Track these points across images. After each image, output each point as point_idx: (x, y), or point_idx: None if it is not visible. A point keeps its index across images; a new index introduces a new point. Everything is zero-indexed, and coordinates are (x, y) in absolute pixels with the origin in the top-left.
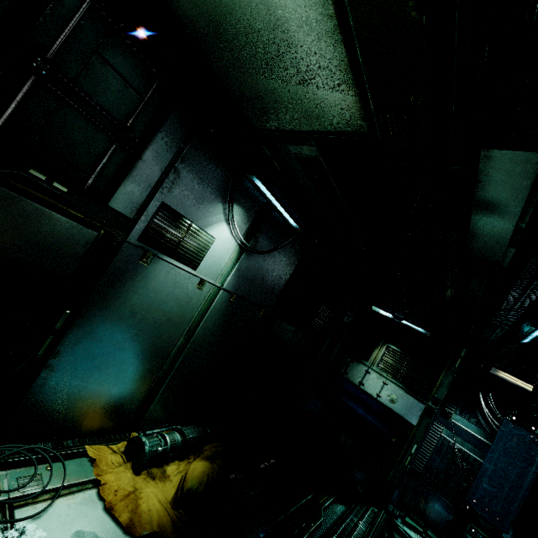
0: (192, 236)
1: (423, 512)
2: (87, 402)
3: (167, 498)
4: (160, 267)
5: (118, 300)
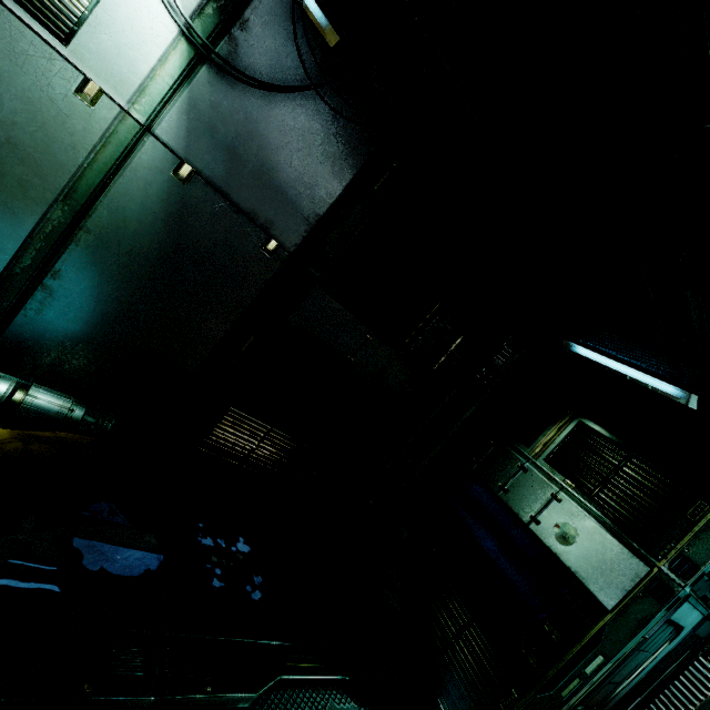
0: None
1: None
2: None
3: None
4: None
5: None
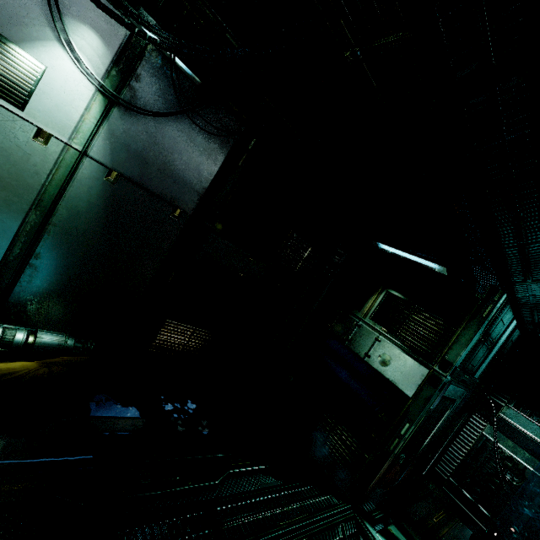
0: None
1: (431, 528)
2: None
3: None
4: None
5: None
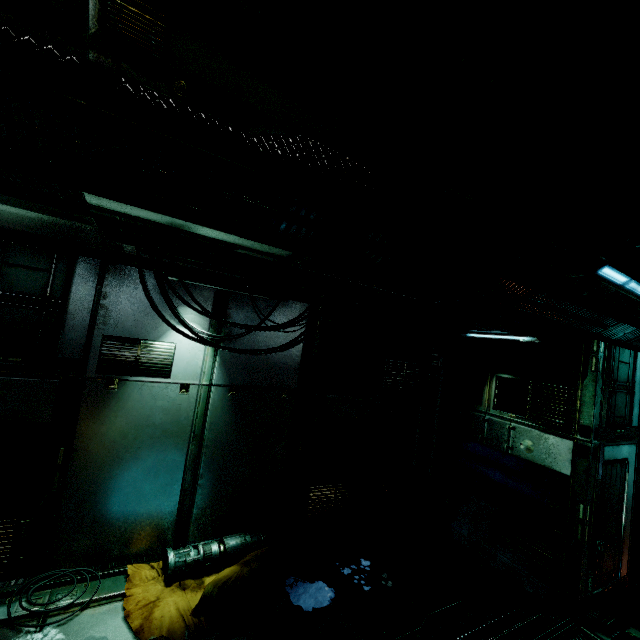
0: (148, 351)
1: None
2: (118, 524)
3: (192, 607)
4: (131, 388)
5: (103, 427)
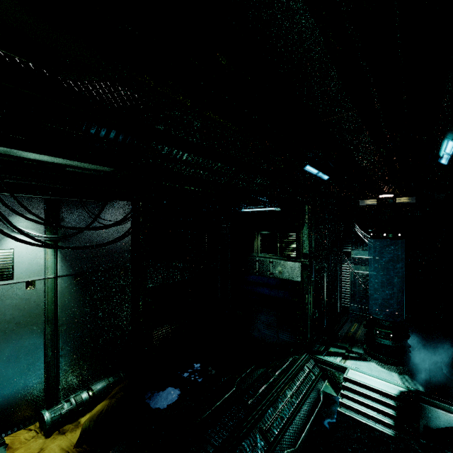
0: None
1: (351, 336)
2: None
3: (74, 442)
4: None
5: None
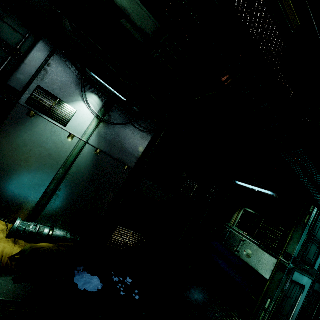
0: (59, 106)
1: None
2: None
3: (12, 254)
4: (41, 121)
5: (15, 135)
